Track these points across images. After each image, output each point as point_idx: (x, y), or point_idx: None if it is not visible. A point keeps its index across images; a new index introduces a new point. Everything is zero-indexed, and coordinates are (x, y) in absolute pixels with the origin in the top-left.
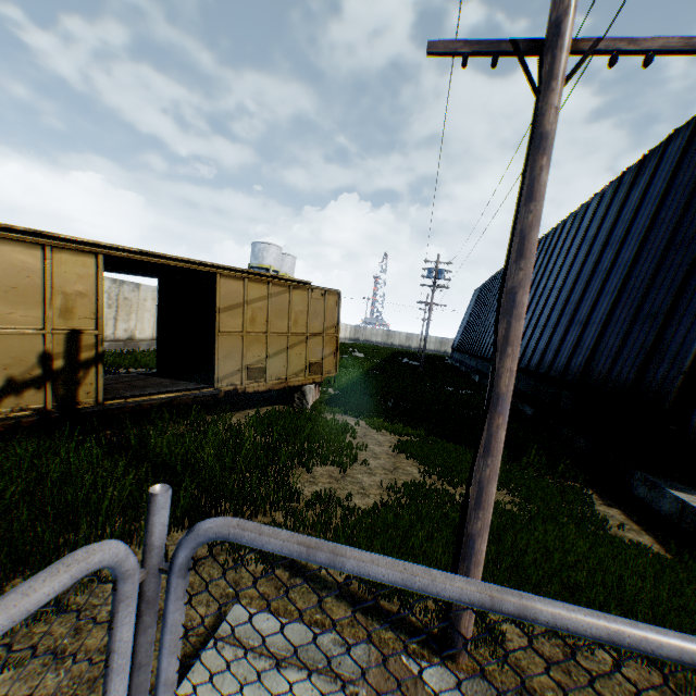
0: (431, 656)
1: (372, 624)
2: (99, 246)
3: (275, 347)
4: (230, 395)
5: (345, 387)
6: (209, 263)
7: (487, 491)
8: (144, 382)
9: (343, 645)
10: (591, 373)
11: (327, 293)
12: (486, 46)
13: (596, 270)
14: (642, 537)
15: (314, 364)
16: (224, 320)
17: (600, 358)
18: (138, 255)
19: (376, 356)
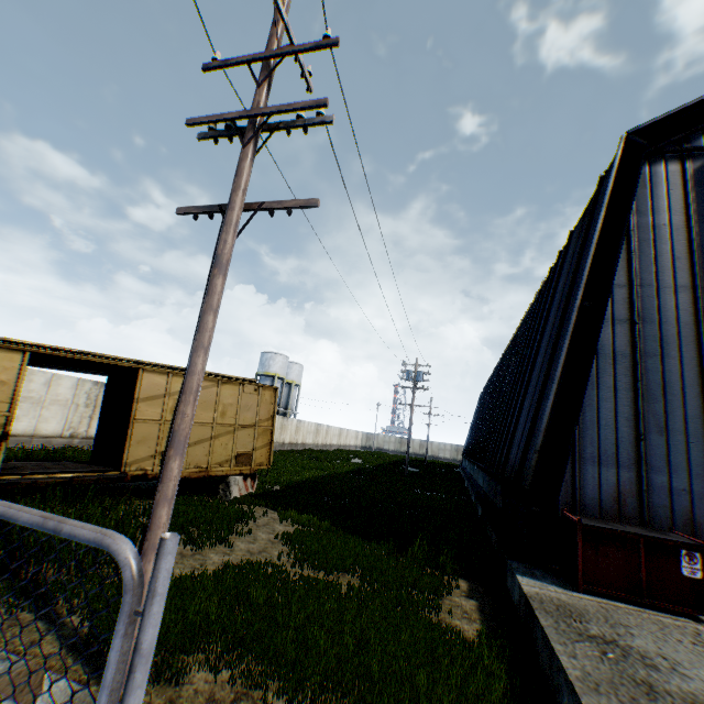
0: (92, 684)
1: (66, 657)
2: (47, 348)
3: (197, 436)
4: (138, 479)
5: (289, 484)
6: (147, 362)
7: (156, 513)
8: (62, 465)
9: (4, 658)
10: (508, 463)
11: (263, 388)
12: (207, 208)
13: (524, 365)
14: (470, 624)
15: (242, 455)
16: (143, 408)
17: (514, 447)
18: (65, 352)
19: (373, 461)
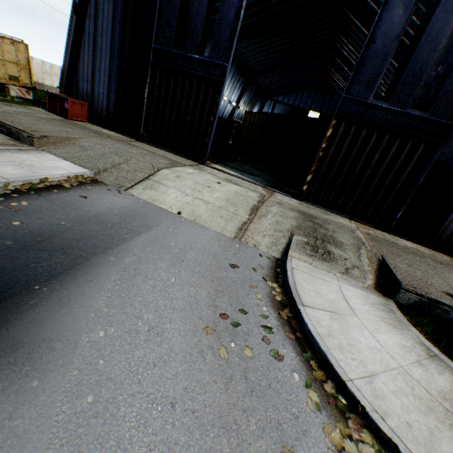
0: None
1: None
2: None
3: None
4: None
5: None
6: None
7: None
8: None
9: None
10: None
11: (18, 44)
12: None
13: None
14: None
15: (14, 77)
16: None
17: None
18: None
19: None
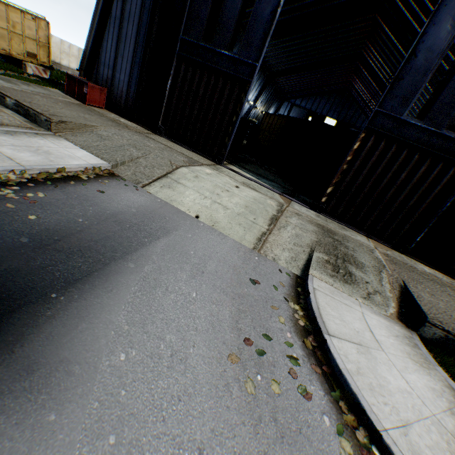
0: None
1: None
2: None
3: (1, 35)
4: None
5: None
6: None
7: None
8: None
9: None
10: None
11: (39, 20)
12: None
13: None
14: None
15: (32, 54)
16: None
17: None
18: None
19: None
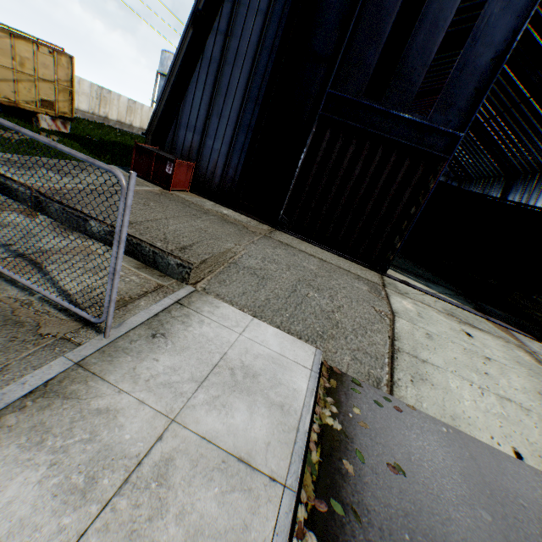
0: None
1: None
2: None
3: (2, 76)
4: None
5: (102, 138)
6: None
7: None
8: None
9: None
10: None
11: (59, 54)
12: None
13: None
14: None
15: (47, 102)
16: None
17: None
18: None
19: None
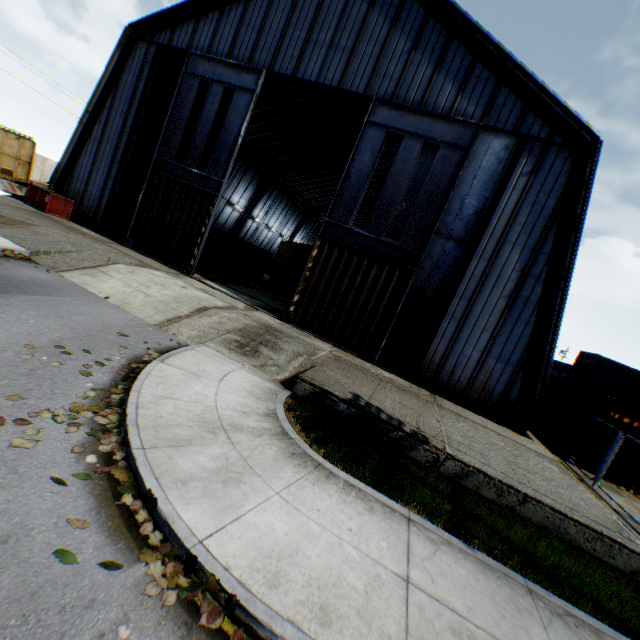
0: None
1: None
2: None
3: None
4: None
5: None
6: None
7: None
8: None
9: None
10: None
11: (25, 140)
12: None
13: None
14: None
15: (8, 170)
16: None
17: None
18: None
19: None
